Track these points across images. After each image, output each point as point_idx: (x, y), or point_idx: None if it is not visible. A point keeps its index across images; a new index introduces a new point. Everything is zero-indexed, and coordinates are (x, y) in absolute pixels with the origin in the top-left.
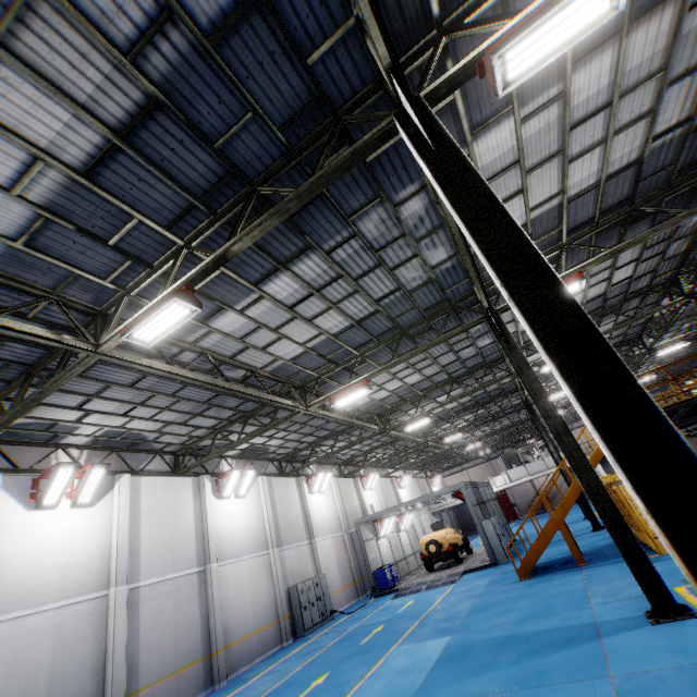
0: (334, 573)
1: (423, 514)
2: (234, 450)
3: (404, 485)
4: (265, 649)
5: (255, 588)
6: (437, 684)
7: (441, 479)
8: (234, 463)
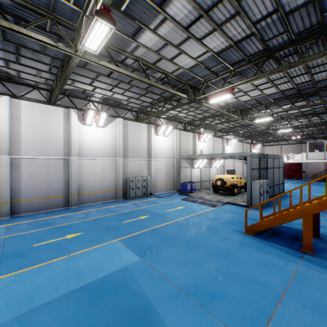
0: (161, 177)
1: (238, 162)
2: (94, 97)
3: (231, 144)
4: (105, 199)
5: (103, 173)
6: (32, 323)
7: (262, 147)
8: (100, 106)
